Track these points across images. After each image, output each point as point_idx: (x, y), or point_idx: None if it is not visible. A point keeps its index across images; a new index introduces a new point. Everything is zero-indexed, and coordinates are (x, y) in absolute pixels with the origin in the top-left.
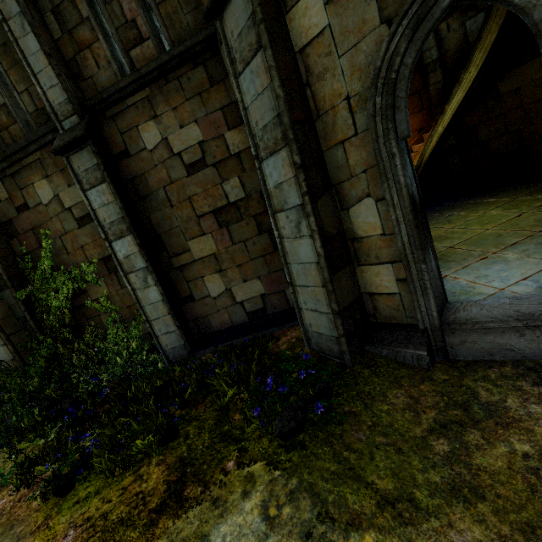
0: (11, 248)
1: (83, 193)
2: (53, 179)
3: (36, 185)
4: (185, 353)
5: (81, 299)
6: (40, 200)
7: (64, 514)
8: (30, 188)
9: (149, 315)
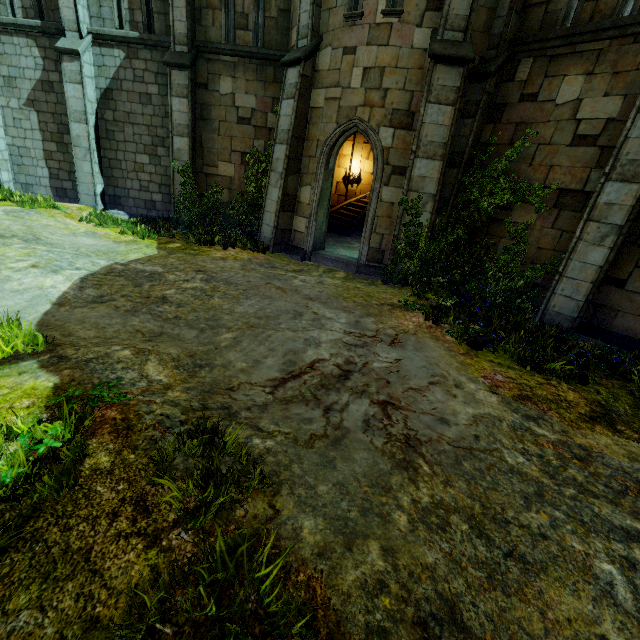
0: (481, 132)
1: (635, 113)
2: (594, 79)
3: (568, 78)
4: (565, 325)
5: (499, 213)
6: (555, 97)
7: (484, 361)
8: (557, 79)
9: (567, 270)
